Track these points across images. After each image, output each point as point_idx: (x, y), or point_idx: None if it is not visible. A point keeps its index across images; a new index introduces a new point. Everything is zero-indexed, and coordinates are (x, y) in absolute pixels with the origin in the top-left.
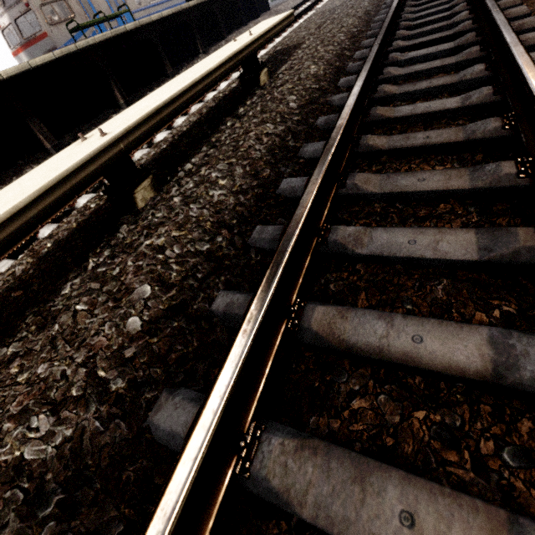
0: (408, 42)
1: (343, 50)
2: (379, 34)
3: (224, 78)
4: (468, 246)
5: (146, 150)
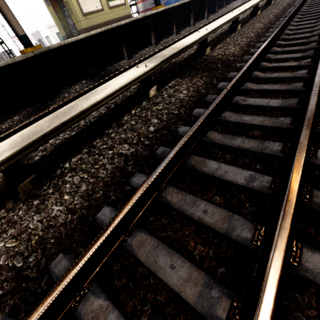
0: None
1: None
2: None
3: None
4: None
5: None
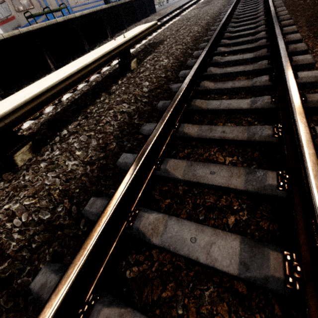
0: (227, 48)
1: (188, 49)
2: (208, 42)
3: (116, 57)
4: (233, 255)
5: (53, 107)
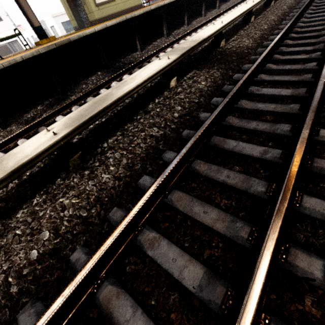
0: None
1: None
2: None
3: None
4: None
5: None
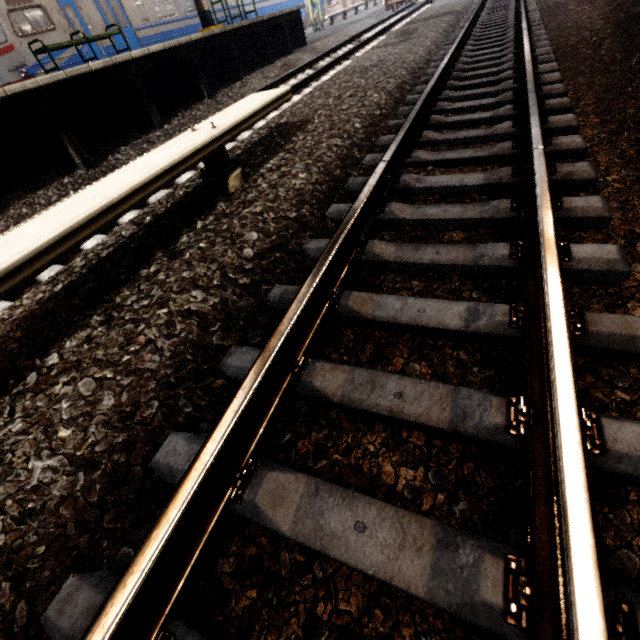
0: (432, 153)
1: (353, 148)
2: (393, 141)
3: None
4: None
5: (58, 267)
